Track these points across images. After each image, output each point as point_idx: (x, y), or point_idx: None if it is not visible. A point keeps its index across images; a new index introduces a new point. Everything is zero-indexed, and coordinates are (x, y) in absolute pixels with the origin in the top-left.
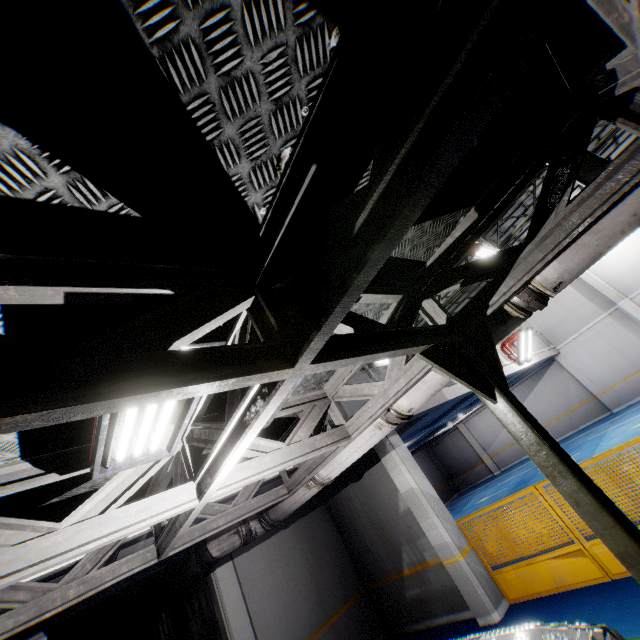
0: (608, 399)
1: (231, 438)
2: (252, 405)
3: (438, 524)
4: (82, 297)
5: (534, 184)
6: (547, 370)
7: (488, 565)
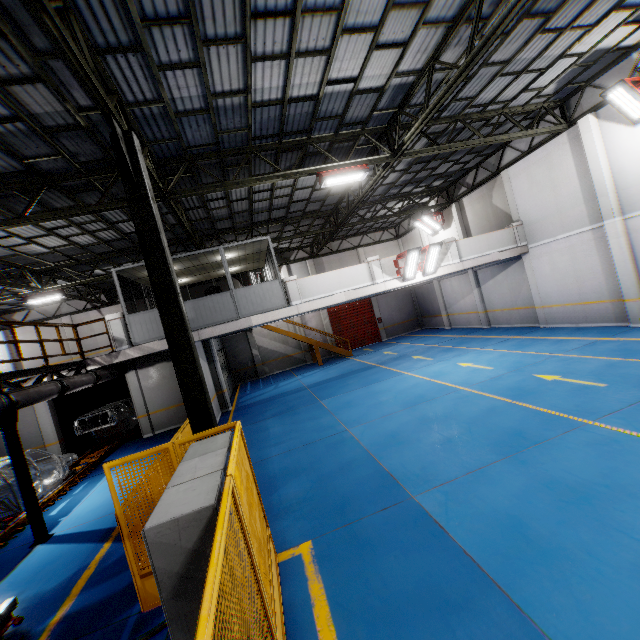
0: (543, 315)
1: None
2: None
3: None
4: None
5: (430, 70)
6: (513, 264)
7: None
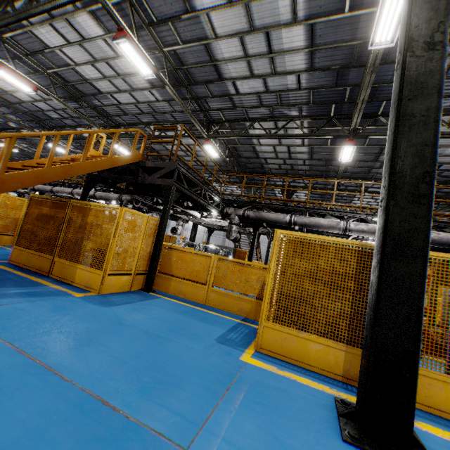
0: None
1: None
2: None
3: None
4: None
5: None
6: None
7: None
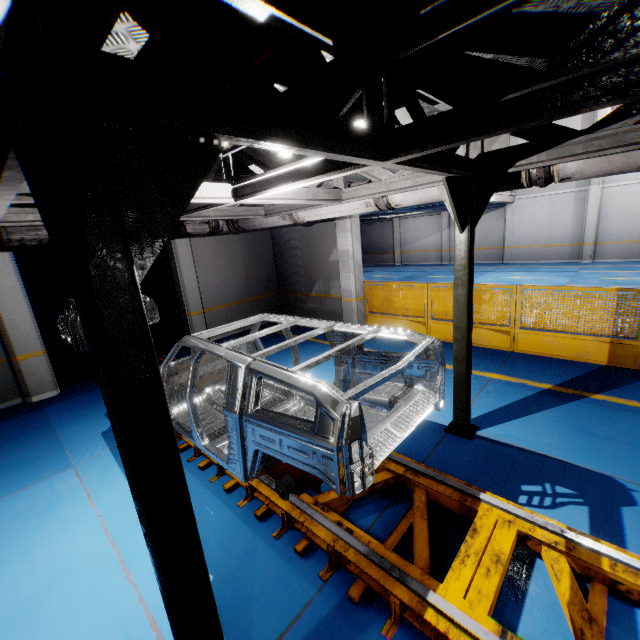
0: (510, 253)
1: (289, 174)
2: (324, 162)
3: (352, 278)
4: (277, 22)
5: None
6: (492, 211)
7: (367, 310)
